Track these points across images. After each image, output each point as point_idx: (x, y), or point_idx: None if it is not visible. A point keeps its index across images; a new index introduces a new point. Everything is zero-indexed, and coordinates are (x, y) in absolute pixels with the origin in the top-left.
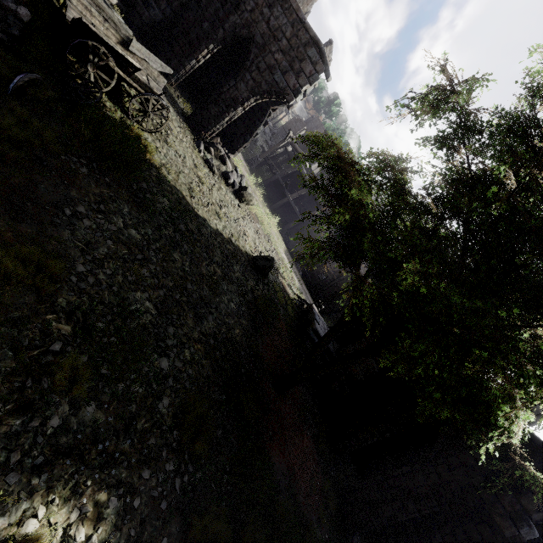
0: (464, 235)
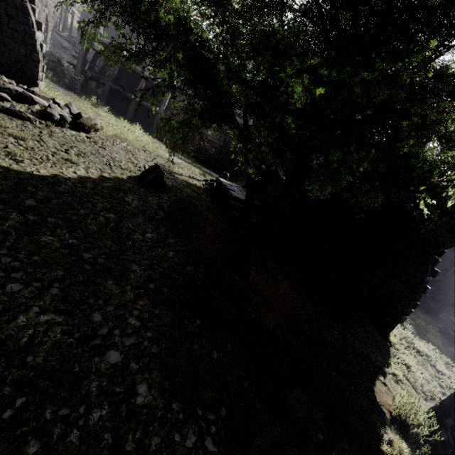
0: (316, 2)
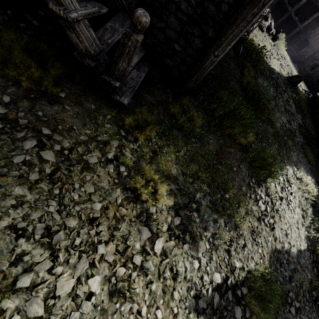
0: None
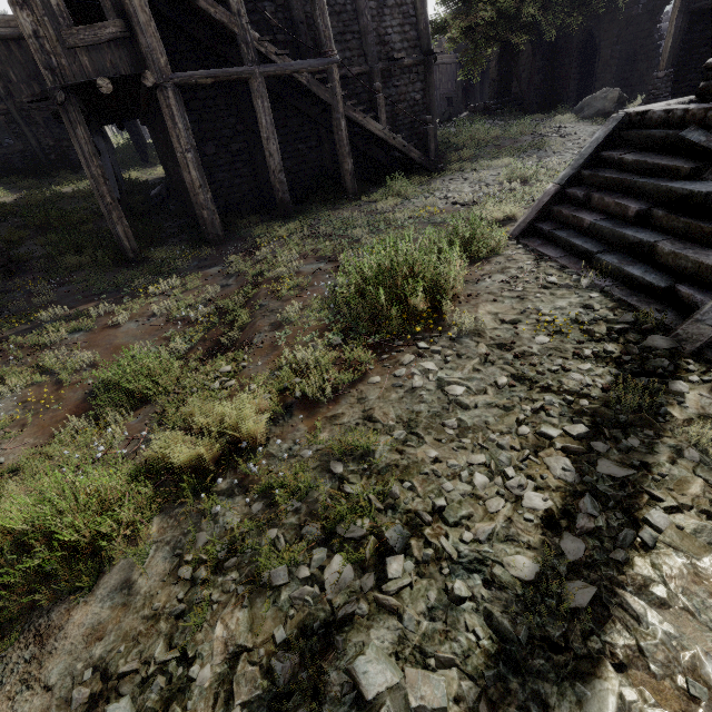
0: None
